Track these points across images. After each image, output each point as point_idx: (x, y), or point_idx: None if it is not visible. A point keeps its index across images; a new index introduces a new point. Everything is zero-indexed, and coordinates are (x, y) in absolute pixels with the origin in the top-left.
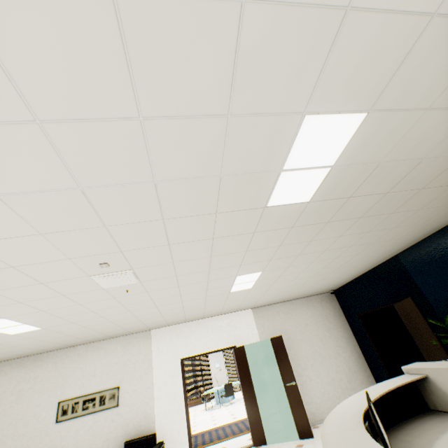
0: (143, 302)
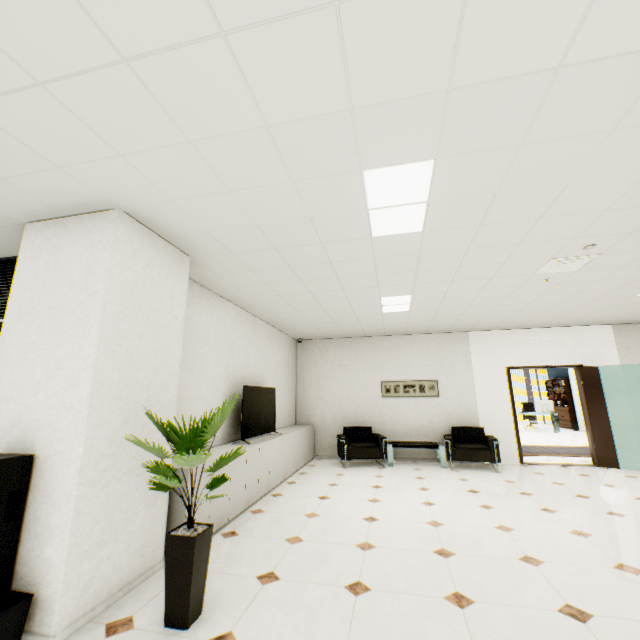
0: (528, 296)
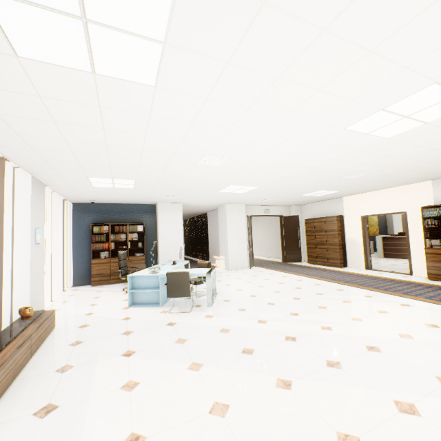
0: None
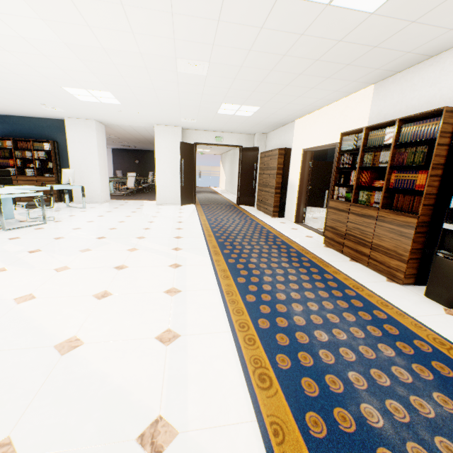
0: None
